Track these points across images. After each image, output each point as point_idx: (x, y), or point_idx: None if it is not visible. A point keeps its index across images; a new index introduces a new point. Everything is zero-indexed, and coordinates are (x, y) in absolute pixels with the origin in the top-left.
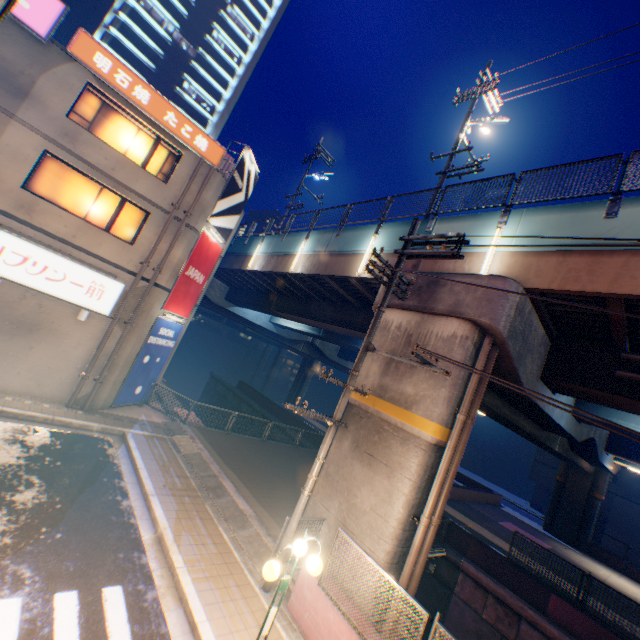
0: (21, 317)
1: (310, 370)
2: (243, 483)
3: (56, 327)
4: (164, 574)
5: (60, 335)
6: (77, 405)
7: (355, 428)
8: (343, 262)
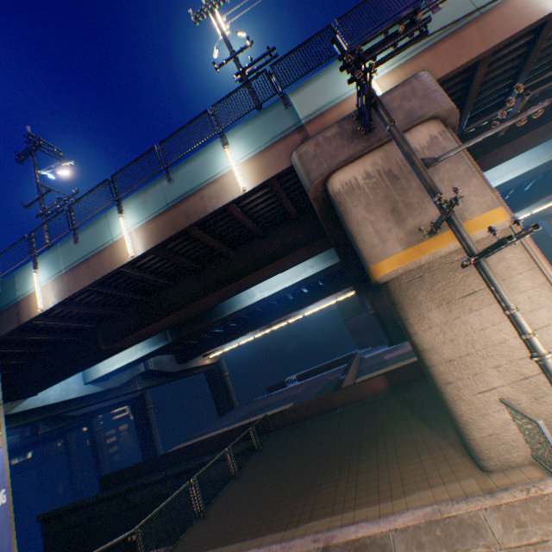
0: None
1: (148, 409)
2: (345, 512)
3: None
4: None
5: None
6: None
7: (426, 292)
8: (207, 196)
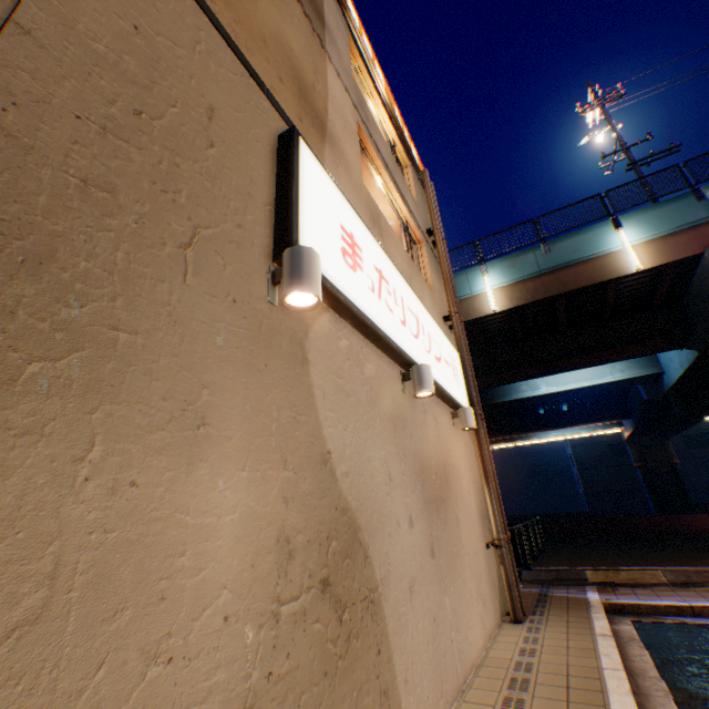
0: (433, 456)
1: None
2: None
3: (450, 459)
4: None
5: (456, 474)
6: (501, 615)
7: None
8: (589, 269)
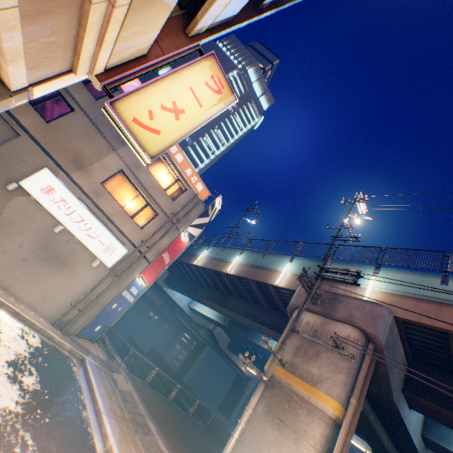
0: (60, 253)
1: (199, 355)
2: (160, 429)
3: (75, 265)
4: None
5: (75, 271)
6: (58, 325)
7: (269, 394)
8: (265, 273)
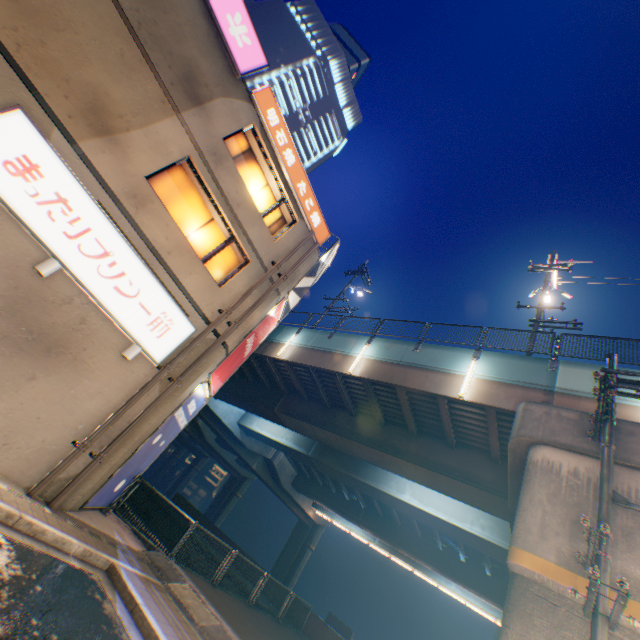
0: (47, 326)
1: (236, 494)
2: None
3: (84, 356)
4: None
5: (82, 370)
6: (39, 494)
7: (547, 623)
8: (431, 377)
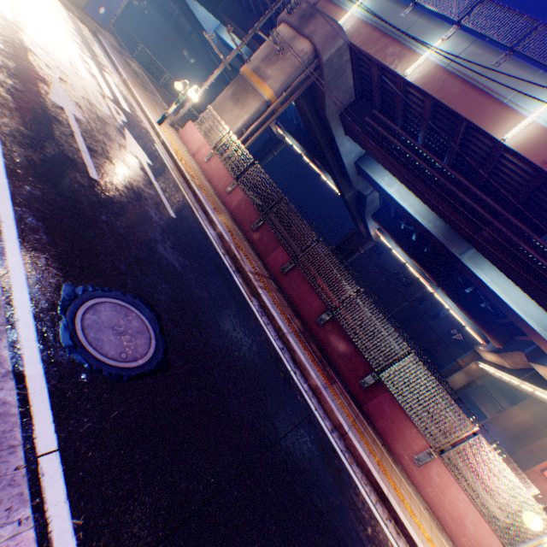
0: None
1: None
2: (167, 105)
3: None
4: (127, 91)
5: None
6: None
7: (236, 87)
8: None
